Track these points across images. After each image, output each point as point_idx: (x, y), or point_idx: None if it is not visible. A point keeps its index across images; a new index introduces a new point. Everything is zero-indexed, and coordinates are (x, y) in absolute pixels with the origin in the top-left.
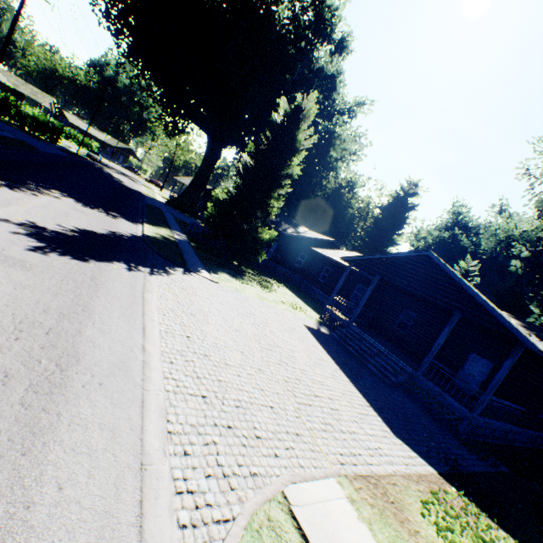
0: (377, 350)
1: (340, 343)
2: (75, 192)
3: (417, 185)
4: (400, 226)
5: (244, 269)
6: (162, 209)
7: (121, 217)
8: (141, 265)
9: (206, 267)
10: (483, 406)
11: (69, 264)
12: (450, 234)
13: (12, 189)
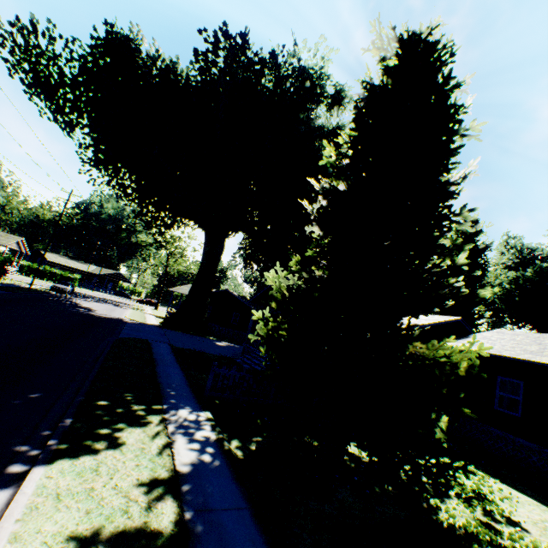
0: None
1: None
2: None
3: (476, 221)
4: (482, 274)
5: None
6: (151, 338)
7: None
8: None
9: None
10: None
11: None
12: (537, 270)
13: None
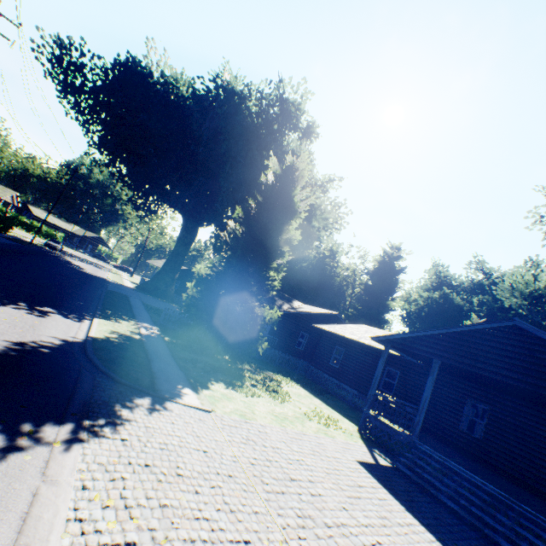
0: (484, 492)
1: (418, 484)
2: None
3: (399, 248)
4: (393, 290)
5: (239, 364)
6: (129, 295)
7: (57, 313)
8: (51, 418)
9: (190, 380)
10: None
11: None
12: (441, 294)
13: None
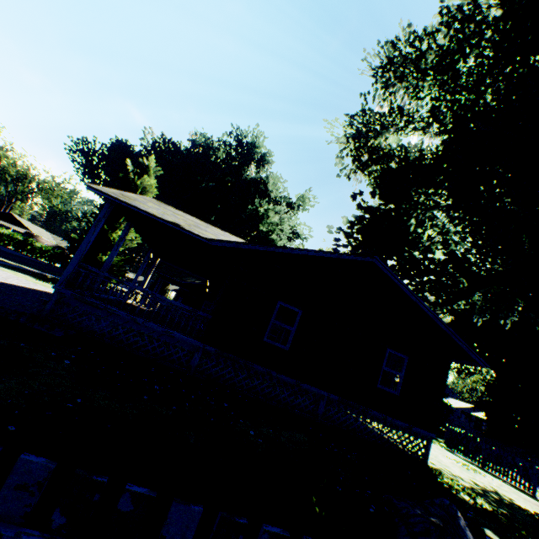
0: None
1: None
2: None
3: None
4: None
5: None
6: None
7: None
8: None
9: None
10: (69, 274)
11: None
12: None
13: None
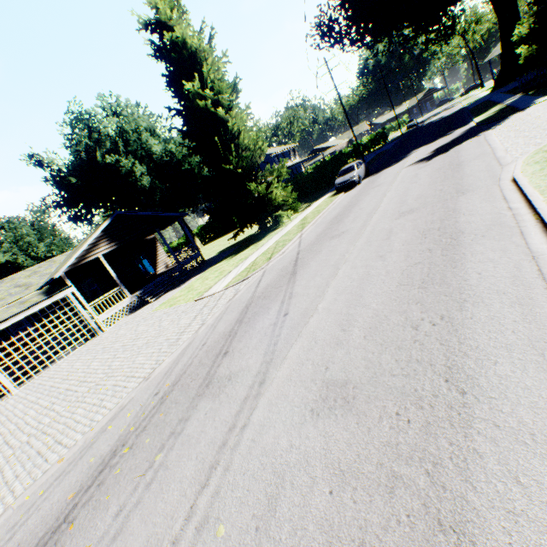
0: None
1: None
2: (420, 145)
3: None
4: None
5: None
6: (487, 99)
7: (454, 131)
8: (478, 134)
9: (544, 95)
10: None
11: (441, 157)
12: None
13: (399, 162)
